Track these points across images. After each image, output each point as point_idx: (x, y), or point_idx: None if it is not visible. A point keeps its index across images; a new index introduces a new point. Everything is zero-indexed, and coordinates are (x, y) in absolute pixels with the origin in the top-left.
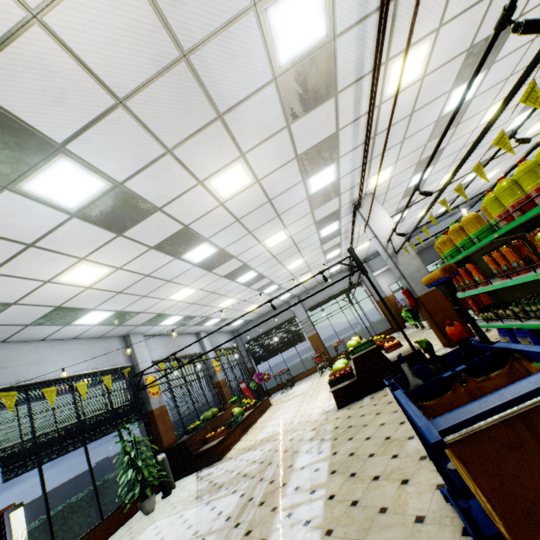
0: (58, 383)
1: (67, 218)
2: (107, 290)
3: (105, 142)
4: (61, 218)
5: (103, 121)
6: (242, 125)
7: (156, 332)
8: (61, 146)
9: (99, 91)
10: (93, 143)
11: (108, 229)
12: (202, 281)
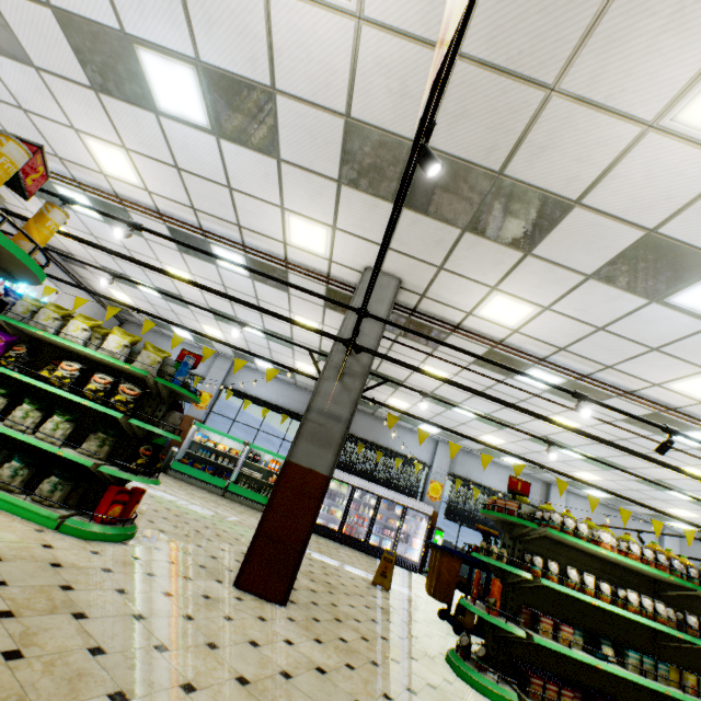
0: (483, 489)
1: (472, 419)
2: (511, 450)
3: (473, 403)
4: (469, 418)
5: (470, 399)
6: (541, 403)
7: (584, 495)
8: (460, 403)
9: (464, 394)
10: (469, 403)
11: (493, 426)
12: (602, 473)
